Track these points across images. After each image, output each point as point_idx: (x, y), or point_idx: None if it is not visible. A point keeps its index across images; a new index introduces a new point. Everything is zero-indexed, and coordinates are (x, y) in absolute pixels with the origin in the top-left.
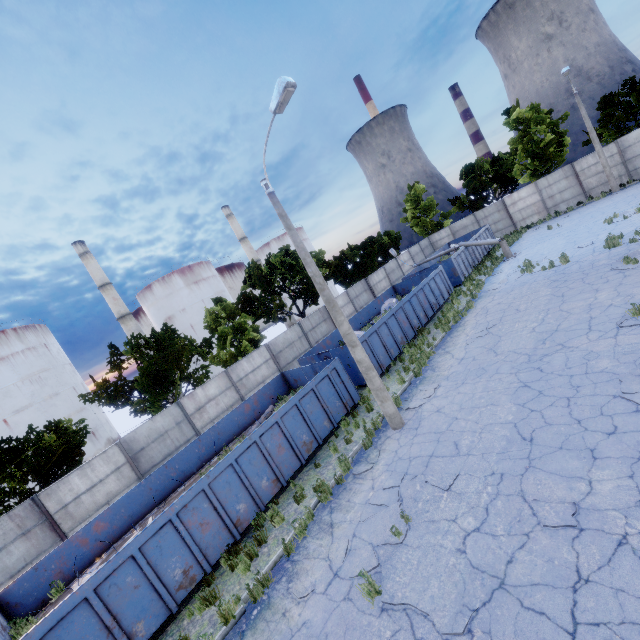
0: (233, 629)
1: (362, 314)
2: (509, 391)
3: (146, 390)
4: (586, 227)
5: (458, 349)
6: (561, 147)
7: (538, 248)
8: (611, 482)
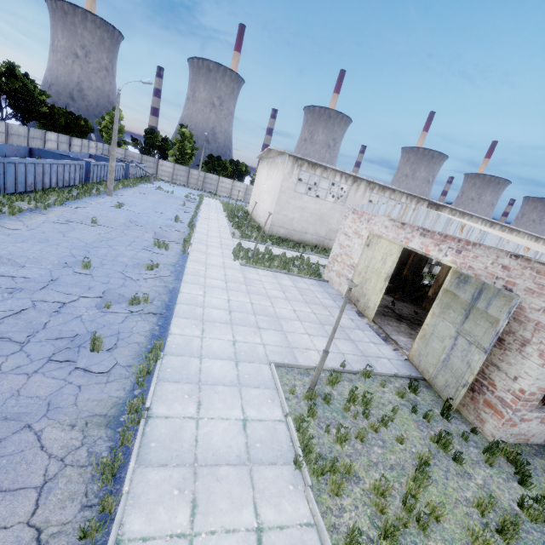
0: (65, 202)
1: (72, 154)
2: (150, 203)
3: None
4: (182, 191)
5: (131, 192)
6: (191, 159)
7: (164, 187)
8: (169, 213)
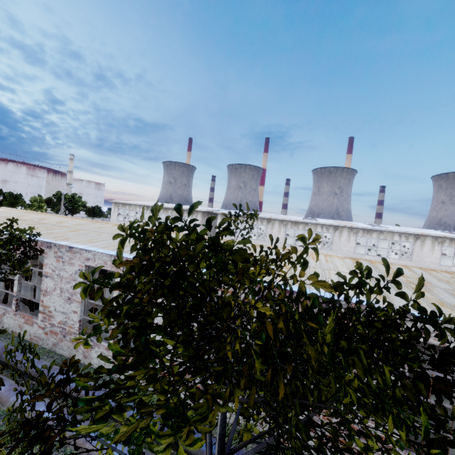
0: None
1: None
2: None
3: (6, 206)
4: None
5: None
6: None
7: None
8: None
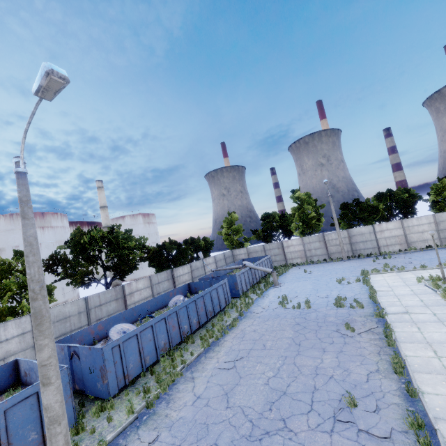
0: None
1: (150, 303)
2: None
3: None
4: (326, 280)
5: (202, 378)
6: (319, 222)
7: (295, 285)
8: None
